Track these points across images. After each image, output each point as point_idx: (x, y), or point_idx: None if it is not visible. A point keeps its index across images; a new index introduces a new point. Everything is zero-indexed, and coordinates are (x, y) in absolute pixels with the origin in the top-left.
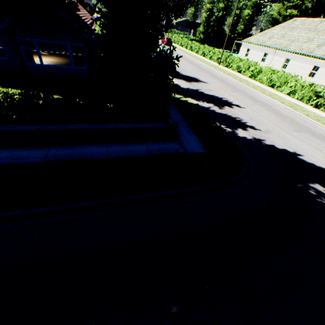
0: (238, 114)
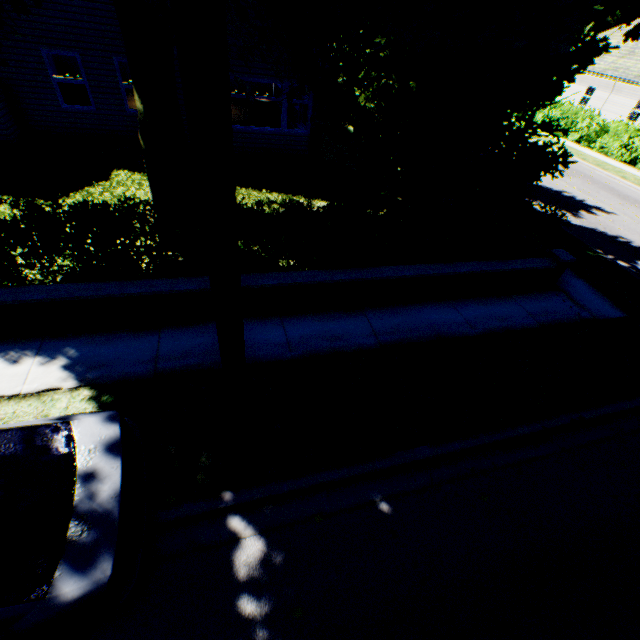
0: (614, 228)
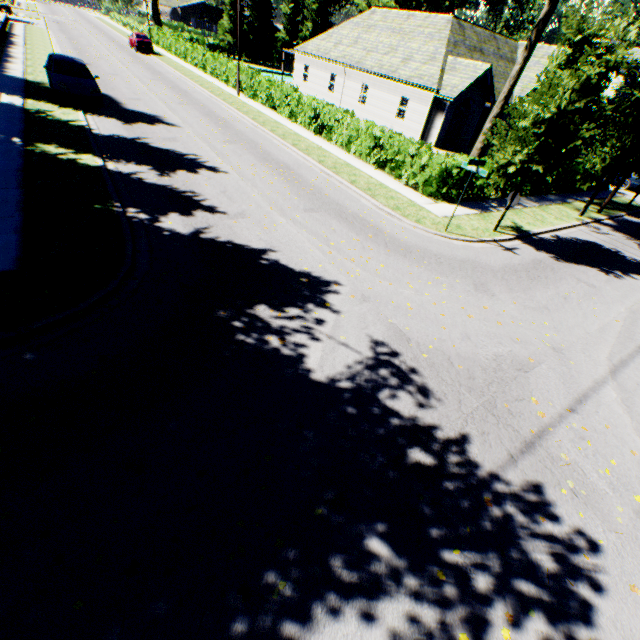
0: (199, 185)
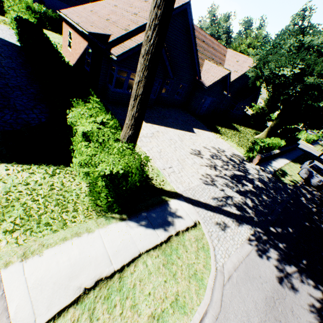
0: None
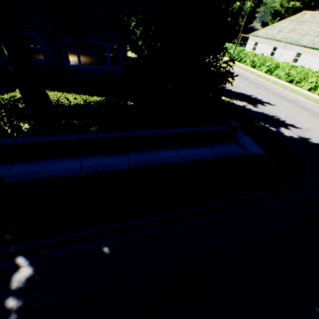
0: (273, 112)
